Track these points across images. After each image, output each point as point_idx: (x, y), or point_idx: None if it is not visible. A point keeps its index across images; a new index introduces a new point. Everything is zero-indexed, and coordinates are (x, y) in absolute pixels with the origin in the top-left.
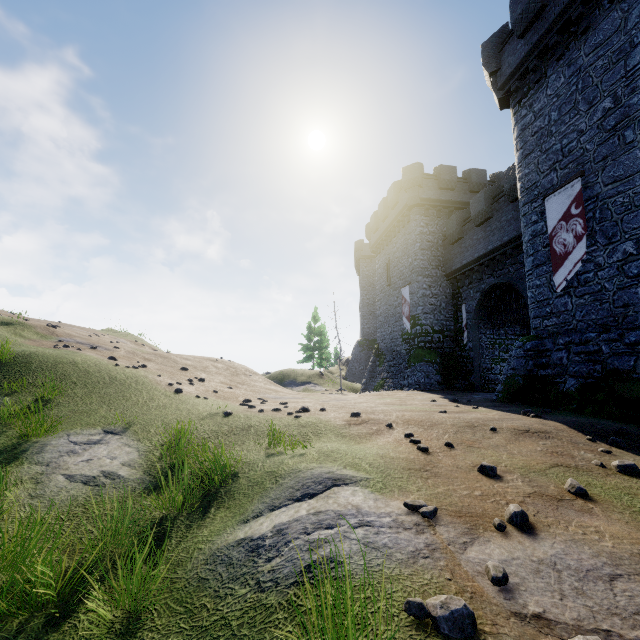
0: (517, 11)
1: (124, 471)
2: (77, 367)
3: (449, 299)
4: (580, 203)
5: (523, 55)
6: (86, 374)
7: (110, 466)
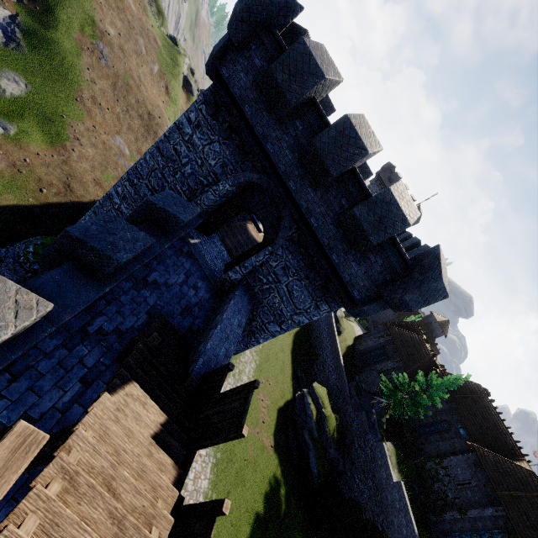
0: None
1: (8, 94)
2: (63, 61)
3: None
4: None
5: None
6: (61, 66)
7: (9, 90)
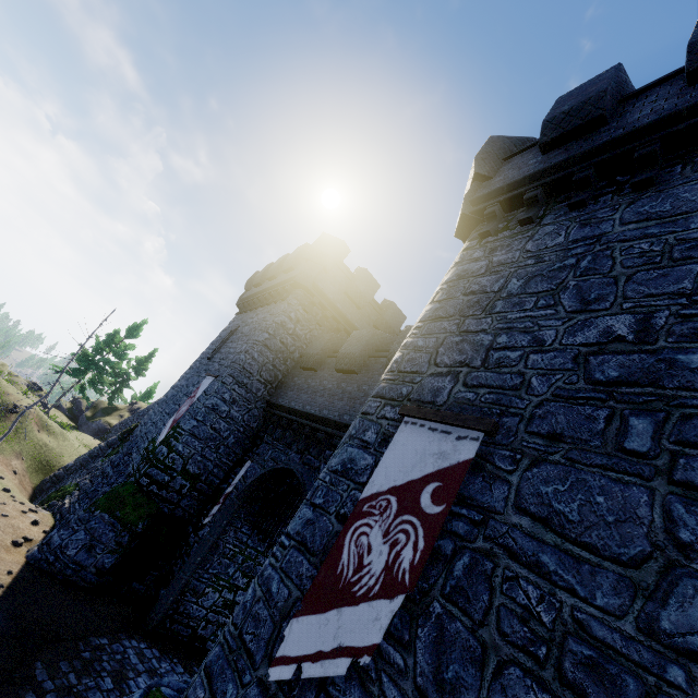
0: (563, 107)
1: None
2: None
3: (247, 437)
4: (448, 494)
5: (531, 171)
6: None
7: None
